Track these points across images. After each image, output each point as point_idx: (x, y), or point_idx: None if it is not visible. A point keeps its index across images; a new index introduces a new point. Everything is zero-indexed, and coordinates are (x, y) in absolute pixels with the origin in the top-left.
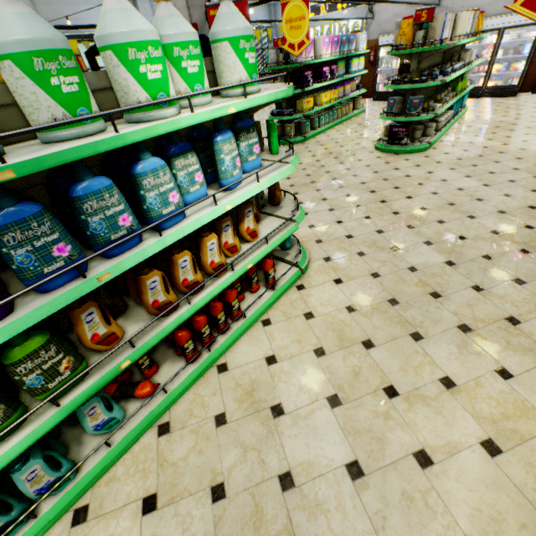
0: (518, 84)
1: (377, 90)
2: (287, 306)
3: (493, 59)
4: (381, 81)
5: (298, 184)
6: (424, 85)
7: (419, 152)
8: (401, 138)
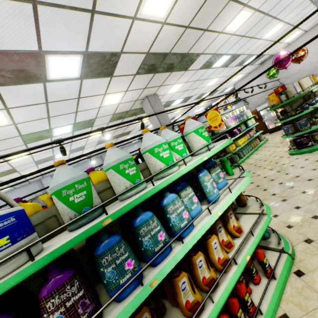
0: None
1: (268, 128)
2: (297, 296)
3: None
4: (268, 124)
5: (248, 190)
6: (302, 114)
7: None
8: (306, 143)
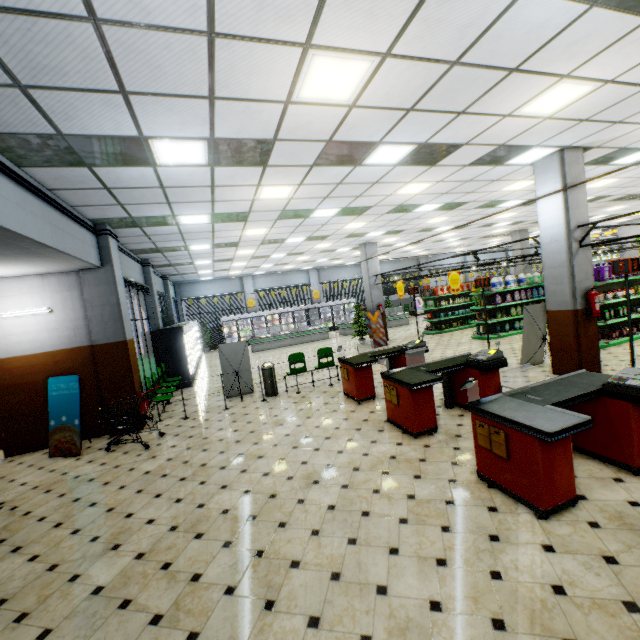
0: None
1: None
2: None
3: None
4: None
5: None
6: None
7: None
8: None
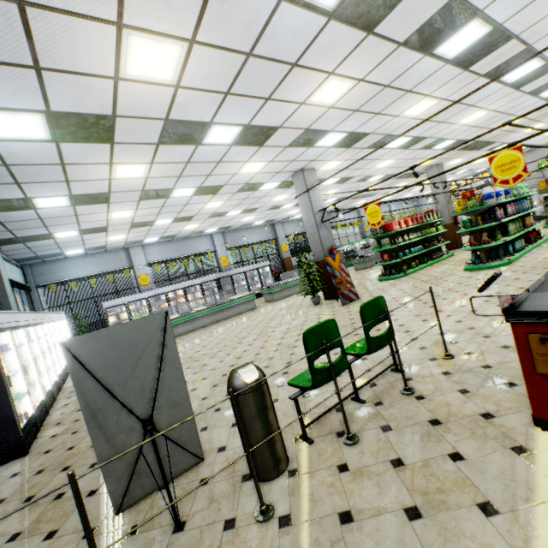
0: None
1: None
2: None
3: None
4: None
5: None
6: None
7: None
8: None
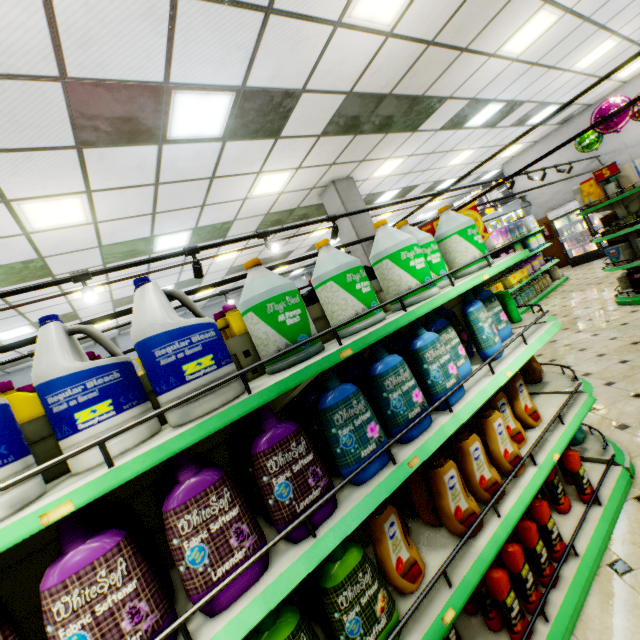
0: None
1: (570, 257)
2: None
3: None
4: (571, 247)
5: None
6: None
7: None
8: None
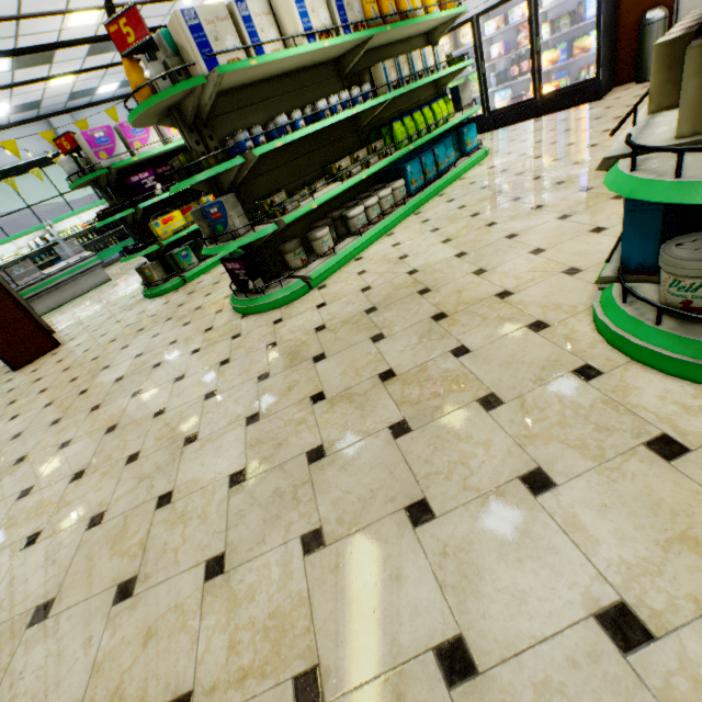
0: (597, 74)
1: None
2: None
3: (536, 44)
4: None
5: None
6: (199, 178)
7: (281, 304)
8: (245, 281)
